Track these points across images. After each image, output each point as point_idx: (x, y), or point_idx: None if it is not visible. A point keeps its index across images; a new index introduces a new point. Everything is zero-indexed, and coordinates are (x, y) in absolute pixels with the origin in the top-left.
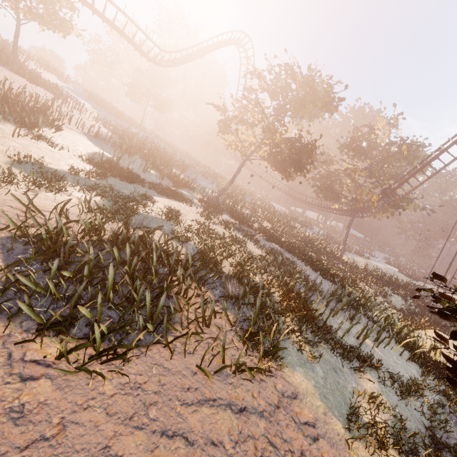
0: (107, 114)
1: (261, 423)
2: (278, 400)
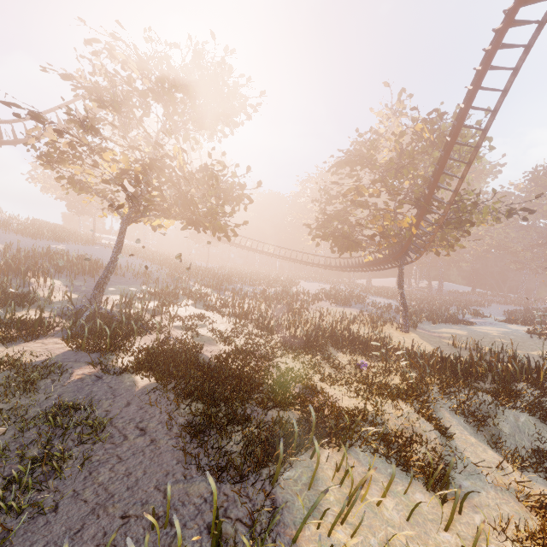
0: (9, 237)
1: None
2: None
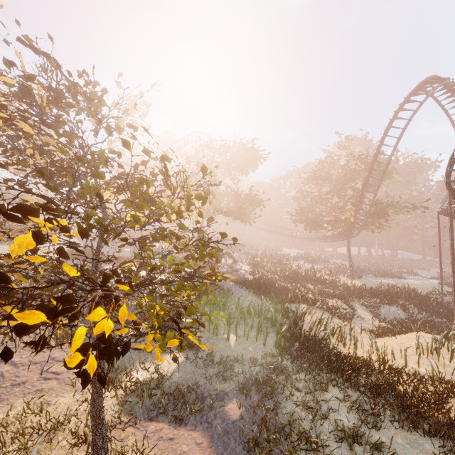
0: None
1: (8, 367)
2: (43, 361)
